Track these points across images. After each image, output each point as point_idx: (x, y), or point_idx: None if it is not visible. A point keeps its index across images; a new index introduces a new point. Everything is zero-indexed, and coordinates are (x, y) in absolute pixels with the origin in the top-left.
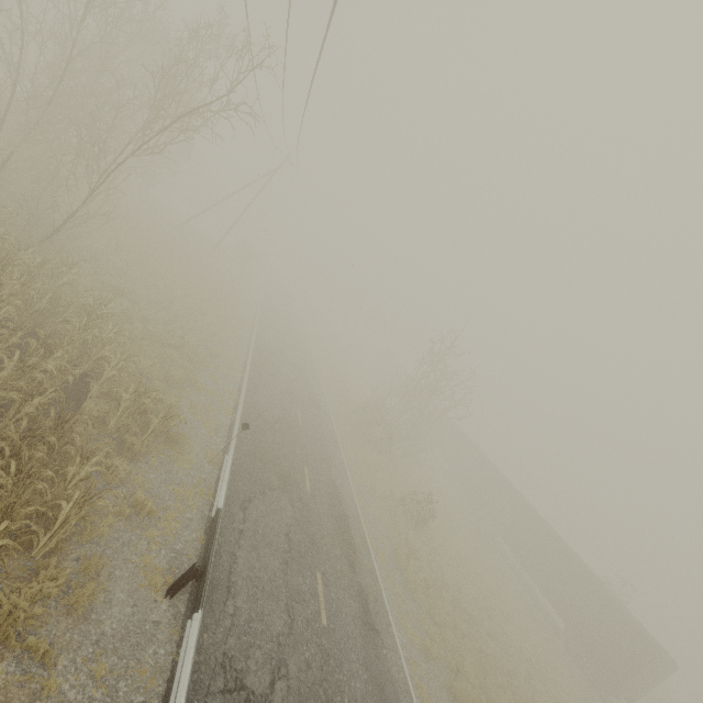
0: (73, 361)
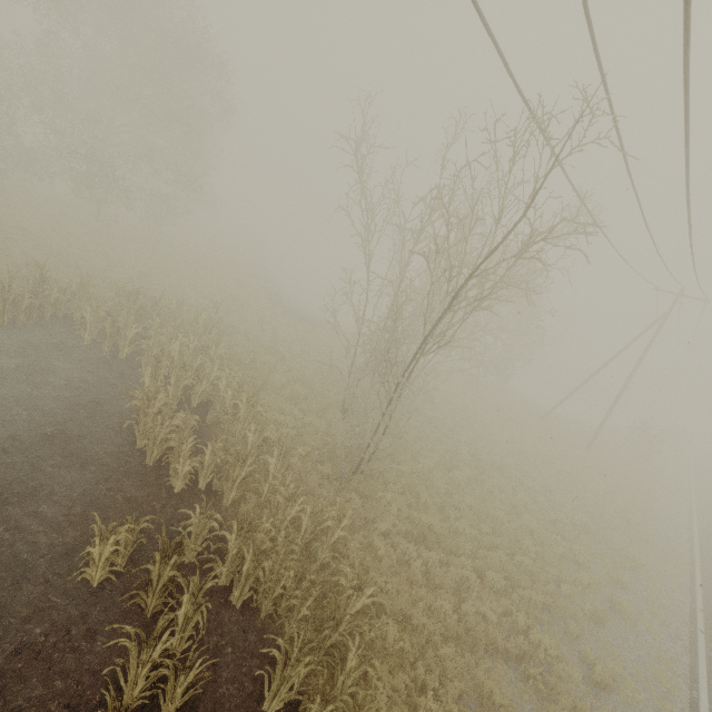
0: (300, 707)
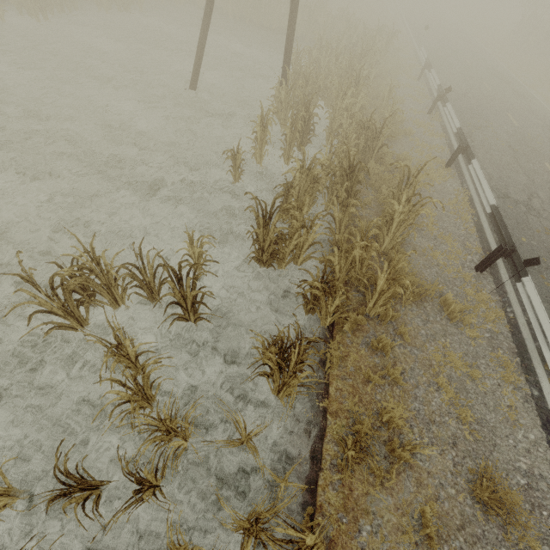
0: None
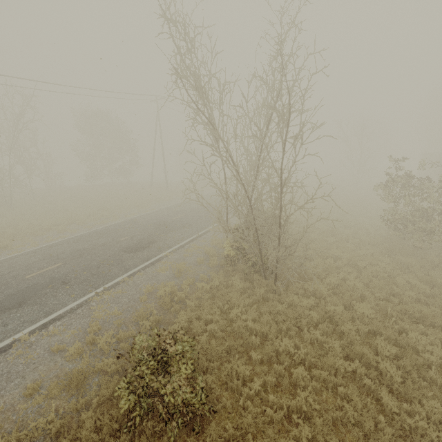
0: None
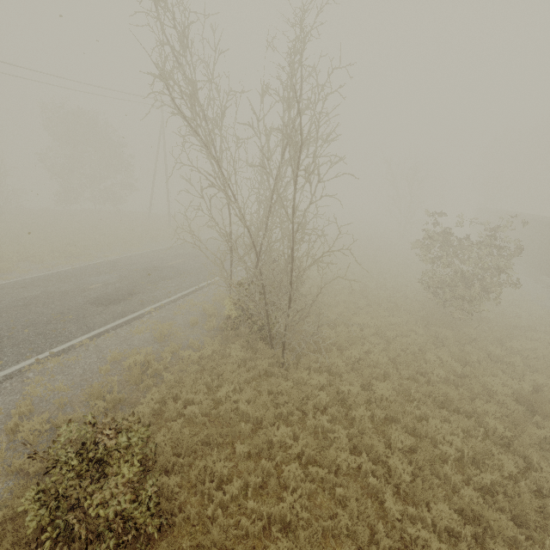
0: None
